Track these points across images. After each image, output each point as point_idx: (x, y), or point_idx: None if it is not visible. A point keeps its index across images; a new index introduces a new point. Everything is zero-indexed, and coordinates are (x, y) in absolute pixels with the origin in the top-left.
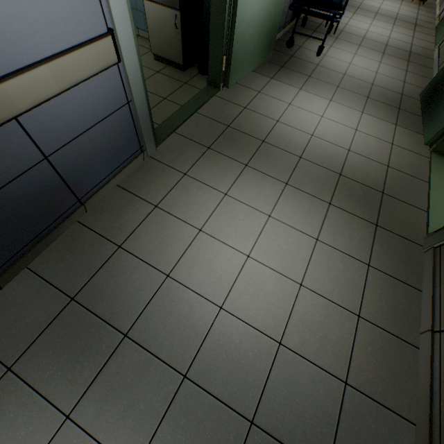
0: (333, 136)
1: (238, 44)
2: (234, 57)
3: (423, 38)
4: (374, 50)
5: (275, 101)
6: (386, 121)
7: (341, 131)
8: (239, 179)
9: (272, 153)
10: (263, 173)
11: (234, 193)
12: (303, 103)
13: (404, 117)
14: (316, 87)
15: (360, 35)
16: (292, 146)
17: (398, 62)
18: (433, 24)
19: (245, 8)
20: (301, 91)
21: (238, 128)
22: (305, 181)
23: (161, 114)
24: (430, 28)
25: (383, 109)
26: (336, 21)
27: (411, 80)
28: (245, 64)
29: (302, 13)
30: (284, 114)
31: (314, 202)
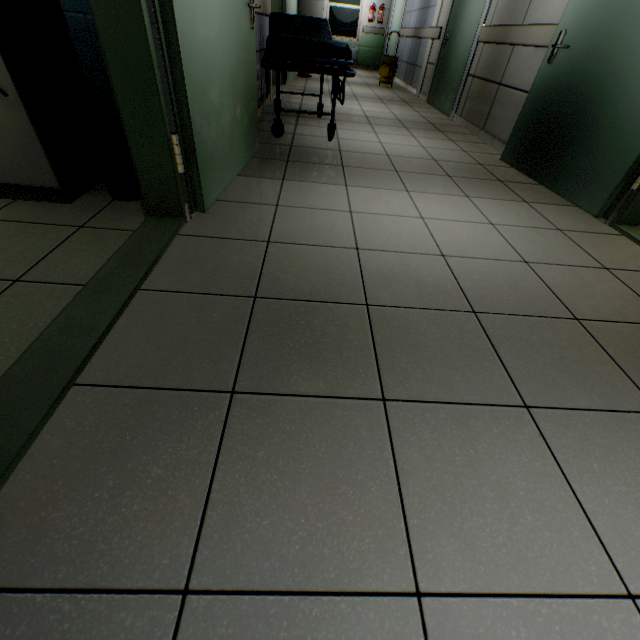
0: (474, 245)
1: (200, 106)
2: (199, 137)
3: (427, 111)
4: (393, 126)
5: (321, 213)
6: (509, 200)
7: (476, 232)
8: (405, 470)
9: (412, 328)
10: (448, 403)
11: (441, 563)
12: (372, 205)
13: (519, 190)
14: (367, 177)
15: (359, 114)
16: (432, 291)
17: (432, 134)
18: (420, 100)
19: (191, 17)
20: (350, 187)
21: (285, 293)
22: (548, 372)
23: (4, 336)
24: (422, 103)
25: (484, 185)
26: (351, 75)
27: (468, 148)
28: (223, 157)
29: (290, 69)
30: (358, 232)
31: (635, 429)
